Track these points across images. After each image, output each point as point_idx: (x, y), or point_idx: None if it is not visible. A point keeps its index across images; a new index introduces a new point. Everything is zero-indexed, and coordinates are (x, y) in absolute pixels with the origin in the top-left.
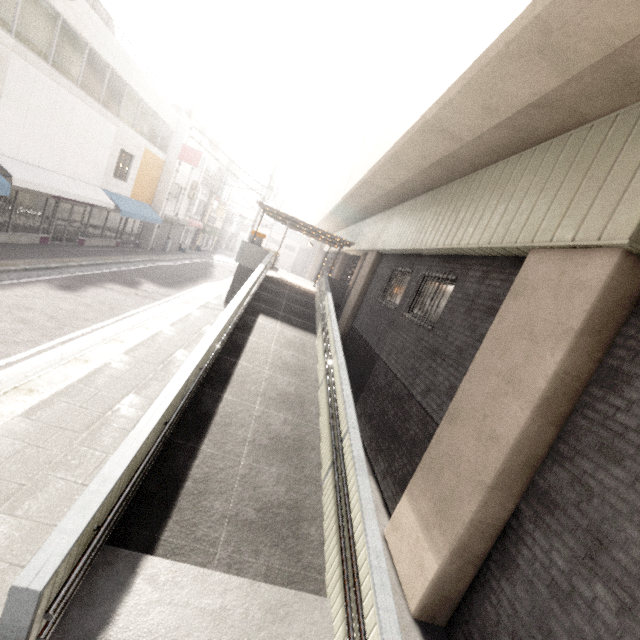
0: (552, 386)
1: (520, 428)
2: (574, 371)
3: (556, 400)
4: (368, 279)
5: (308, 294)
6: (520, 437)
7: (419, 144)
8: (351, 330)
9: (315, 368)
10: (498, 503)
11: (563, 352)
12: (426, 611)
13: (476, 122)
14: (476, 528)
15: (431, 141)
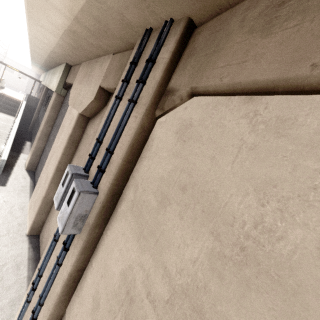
0: (48, 119)
1: (42, 127)
2: (52, 116)
3: (49, 121)
4: (43, 97)
5: (18, 102)
6: (43, 129)
7: (35, 53)
8: (37, 118)
9: (12, 127)
10: (41, 143)
11: (49, 112)
12: (28, 168)
13: (42, 54)
14: (37, 148)
15: (37, 54)
